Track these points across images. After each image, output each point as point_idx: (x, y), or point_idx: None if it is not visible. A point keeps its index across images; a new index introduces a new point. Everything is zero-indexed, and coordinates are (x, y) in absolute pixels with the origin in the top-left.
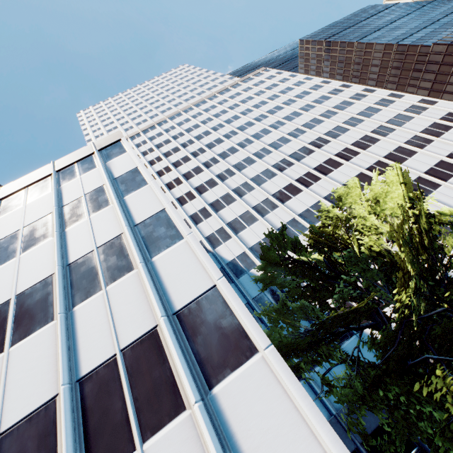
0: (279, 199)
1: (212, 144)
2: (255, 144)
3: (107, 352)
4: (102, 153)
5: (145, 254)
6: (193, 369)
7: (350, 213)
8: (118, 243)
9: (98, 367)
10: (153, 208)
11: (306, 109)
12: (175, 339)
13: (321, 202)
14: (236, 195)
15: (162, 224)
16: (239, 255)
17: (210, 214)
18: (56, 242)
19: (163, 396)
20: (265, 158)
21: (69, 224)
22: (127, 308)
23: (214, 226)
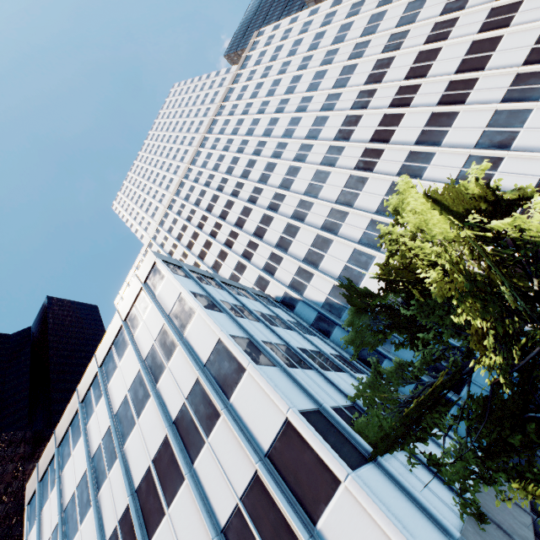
0: (345, 204)
1: (246, 171)
2: (290, 146)
3: (231, 502)
4: (148, 284)
5: (223, 396)
6: (296, 508)
7: (412, 231)
8: (199, 389)
9: (230, 517)
10: (211, 341)
11: (329, 60)
12: (273, 483)
13: (396, 182)
14: (296, 222)
15: (224, 358)
16: (330, 292)
17: (281, 257)
18: (155, 403)
19: (283, 536)
20: (308, 159)
21: (156, 378)
22: (229, 458)
23: (290, 269)
